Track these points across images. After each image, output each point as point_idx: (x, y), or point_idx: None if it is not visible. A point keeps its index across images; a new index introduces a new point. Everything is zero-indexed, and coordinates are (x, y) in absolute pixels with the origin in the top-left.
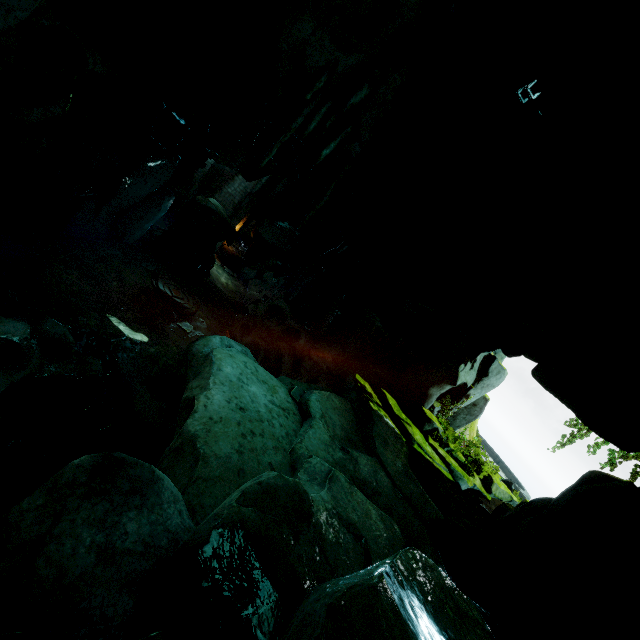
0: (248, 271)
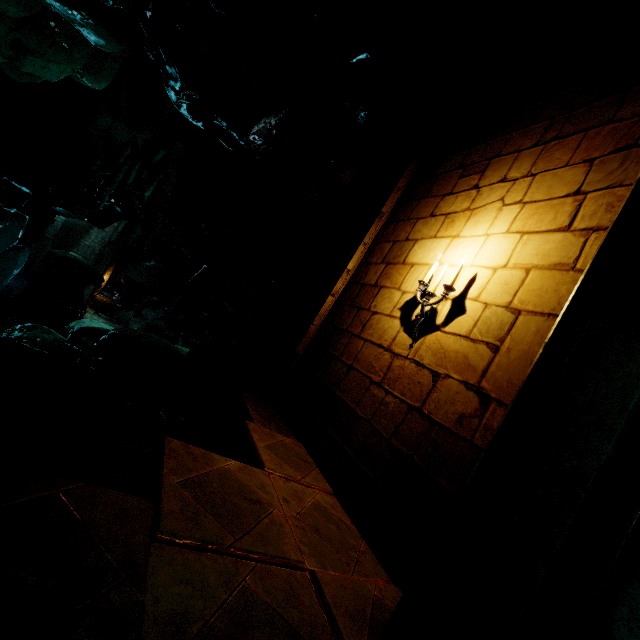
0: (126, 313)
